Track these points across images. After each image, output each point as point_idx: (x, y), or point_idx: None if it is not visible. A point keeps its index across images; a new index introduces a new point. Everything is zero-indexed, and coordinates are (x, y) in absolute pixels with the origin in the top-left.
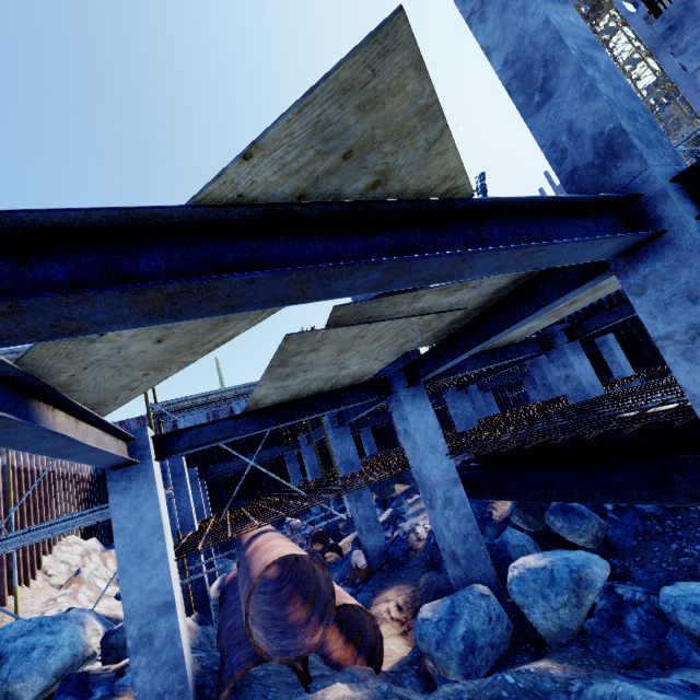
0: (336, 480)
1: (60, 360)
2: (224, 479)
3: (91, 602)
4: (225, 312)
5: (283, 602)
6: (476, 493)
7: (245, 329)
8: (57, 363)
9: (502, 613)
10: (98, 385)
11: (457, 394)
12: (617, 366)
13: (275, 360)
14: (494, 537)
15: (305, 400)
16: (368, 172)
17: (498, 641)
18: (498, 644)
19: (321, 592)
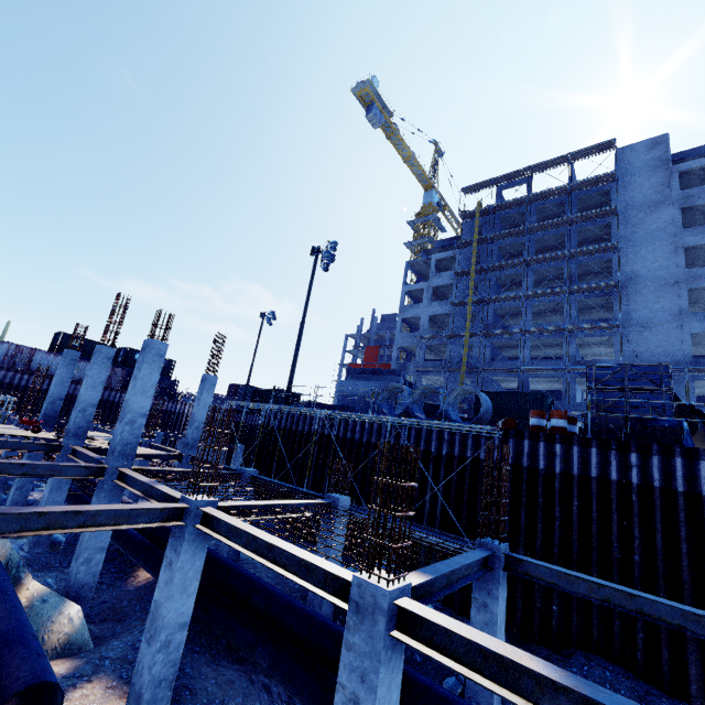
0: None
1: None
2: None
3: None
4: None
5: None
6: None
7: None
8: None
9: None
10: None
11: None
12: (234, 463)
13: None
14: None
15: None
16: None
17: None
18: None
19: None
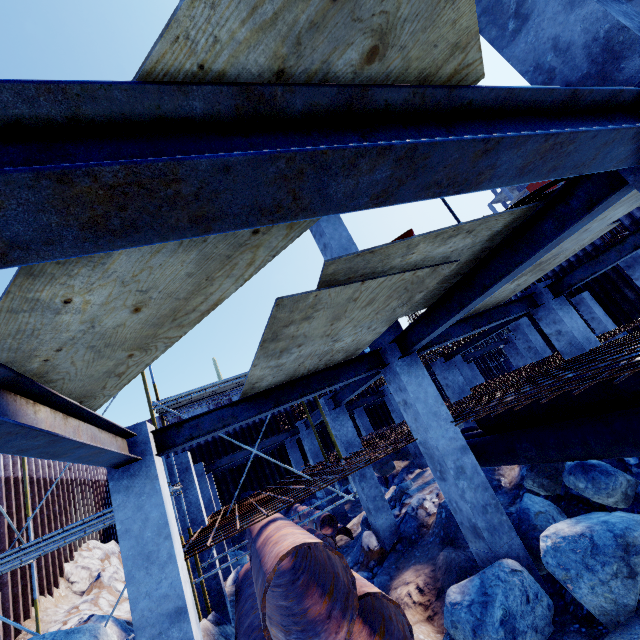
0: (338, 461)
1: (26, 340)
2: (230, 472)
3: (112, 606)
4: (197, 230)
5: (300, 594)
6: (483, 461)
7: (231, 292)
8: (23, 344)
9: (539, 589)
10: (80, 372)
11: (446, 365)
12: (598, 323)
13: (267, 332)
14: (509, 505)
15: (301, 381)
16: (362, 29)
17: (540, 623)
18: (541, 627)
19: (339, 582)
